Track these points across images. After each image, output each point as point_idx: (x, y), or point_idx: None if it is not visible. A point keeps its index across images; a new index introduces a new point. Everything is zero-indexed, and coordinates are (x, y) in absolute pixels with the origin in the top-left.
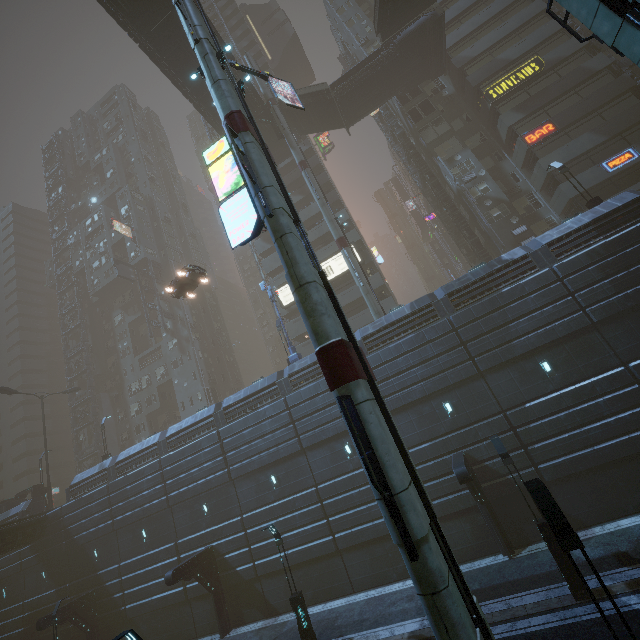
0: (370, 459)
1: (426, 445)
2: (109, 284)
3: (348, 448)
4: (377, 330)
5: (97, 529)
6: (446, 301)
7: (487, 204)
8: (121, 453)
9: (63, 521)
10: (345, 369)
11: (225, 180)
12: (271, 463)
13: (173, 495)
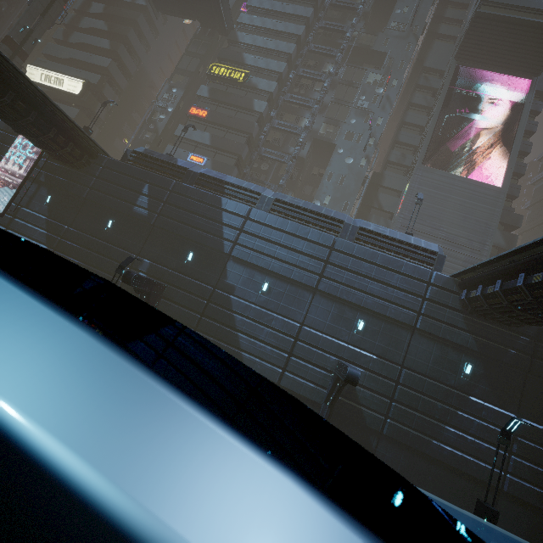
0: None
1: None
2: None
3: None
4: None
5: None
6: None
7: (151, 127)
8: None
9: None
10: None
11: None
12: None
13: None
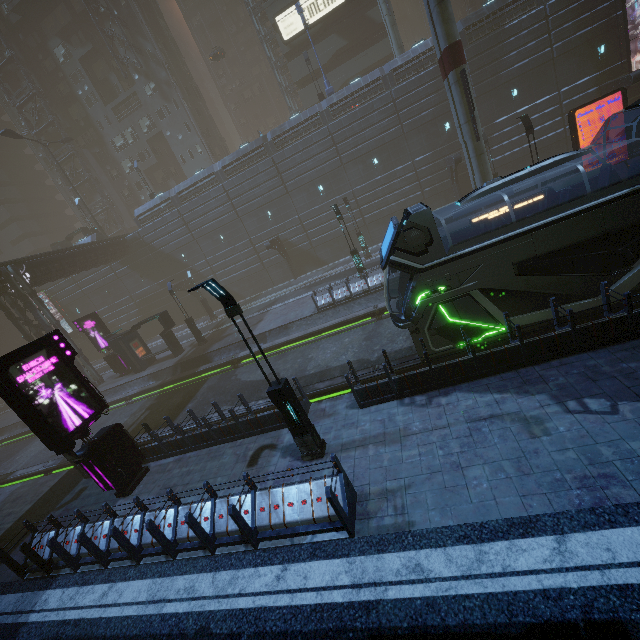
0: (468, 102)
1: (429, 154)
2: None
3: (376, 161)
4: (405, 63)
5: (179, 241)
6: (463, 35)
7: None
8: (178, 186)
9: (144, 241)
10: (461, 58)
11: None
12: (319, 177)
13: (241, 209)
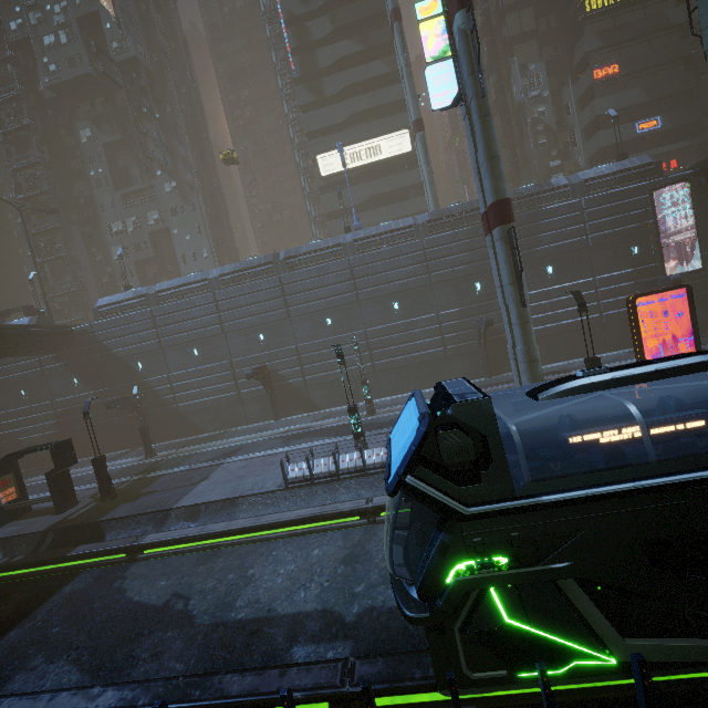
0: (515, 262)
1: (456, 310)
2: (75, 79)
3: (397, 305)
4: (440, 217)
5: (141, 346)
6: None
7: (539, 128)
8: (160, 284)
9: (96, 336)
10: (510, 215)
11: (434, 44)
12: (329, 309)
13: (229, 324)
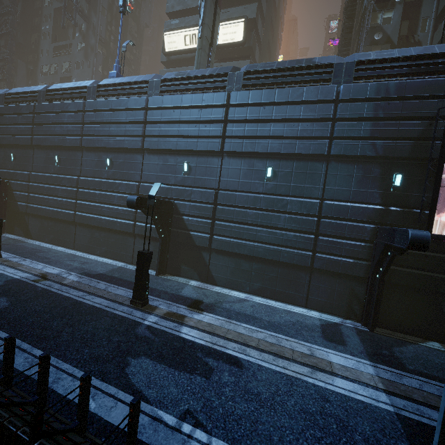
0: None
1: None
2: None
3: (109, 161)
4: (175, 77)
5: None
6: (240, 77)
7: (376, 37)
8: None
9: None
10: None
11: None
12: (59, 146)
13: None
